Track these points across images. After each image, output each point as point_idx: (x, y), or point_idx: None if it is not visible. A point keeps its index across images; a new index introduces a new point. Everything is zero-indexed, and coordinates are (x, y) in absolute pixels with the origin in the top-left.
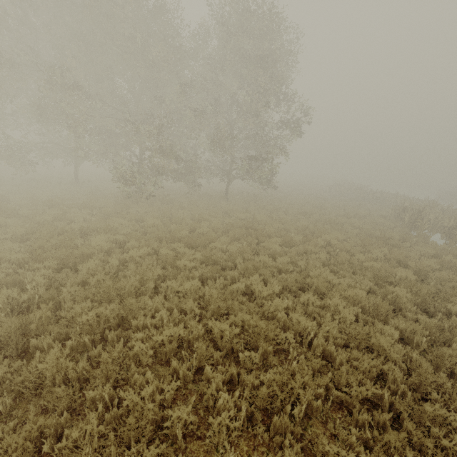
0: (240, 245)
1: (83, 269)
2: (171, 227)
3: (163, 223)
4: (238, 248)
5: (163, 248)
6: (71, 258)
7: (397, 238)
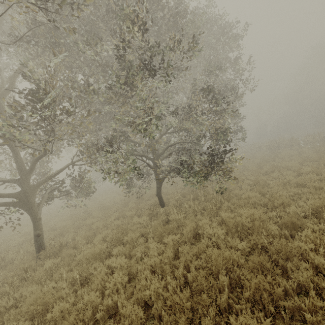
0: None
1: None
2: None
3: None
4: None
5: None
6: None
7: None
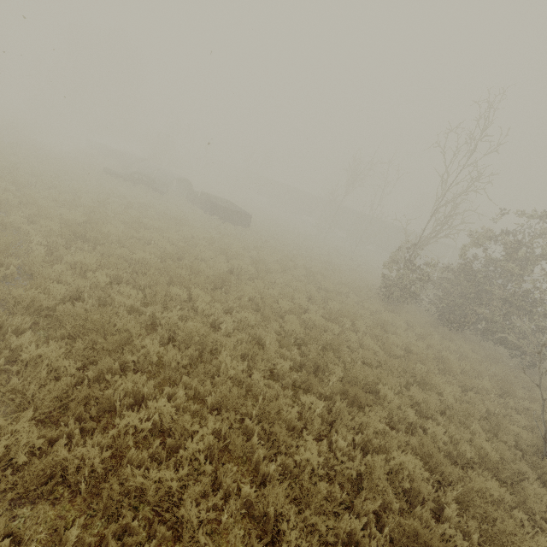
0: None
1: None
2: None
3: None
4: None
5: None
6: None
7: None
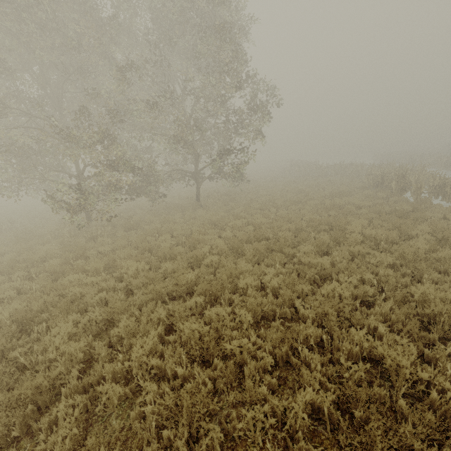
0: (273, 271)
1: (49, 450)
2: (164, 267)
3: (146, 263)
4: (286, 280)
5: (187, 323)
6: (10, 403)
7: (410, 210)
